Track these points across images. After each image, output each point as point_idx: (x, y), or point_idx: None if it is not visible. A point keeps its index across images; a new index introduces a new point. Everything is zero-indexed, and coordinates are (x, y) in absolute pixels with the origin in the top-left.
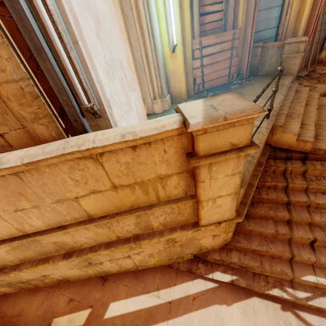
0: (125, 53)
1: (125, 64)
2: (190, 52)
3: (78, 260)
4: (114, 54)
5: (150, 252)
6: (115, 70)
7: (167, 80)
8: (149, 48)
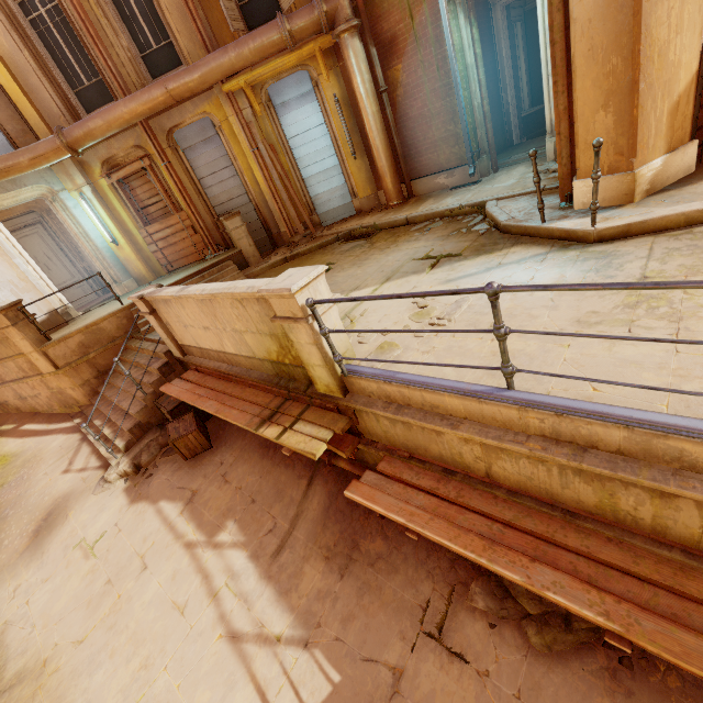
0: (16, 275)
1: (16, 281)
2: (143, 240)
3: (4, 387)
4: (3, 279)
5: (46, 395)
6: (4, 286)
7: (125, 266)
8: (89, 249)
